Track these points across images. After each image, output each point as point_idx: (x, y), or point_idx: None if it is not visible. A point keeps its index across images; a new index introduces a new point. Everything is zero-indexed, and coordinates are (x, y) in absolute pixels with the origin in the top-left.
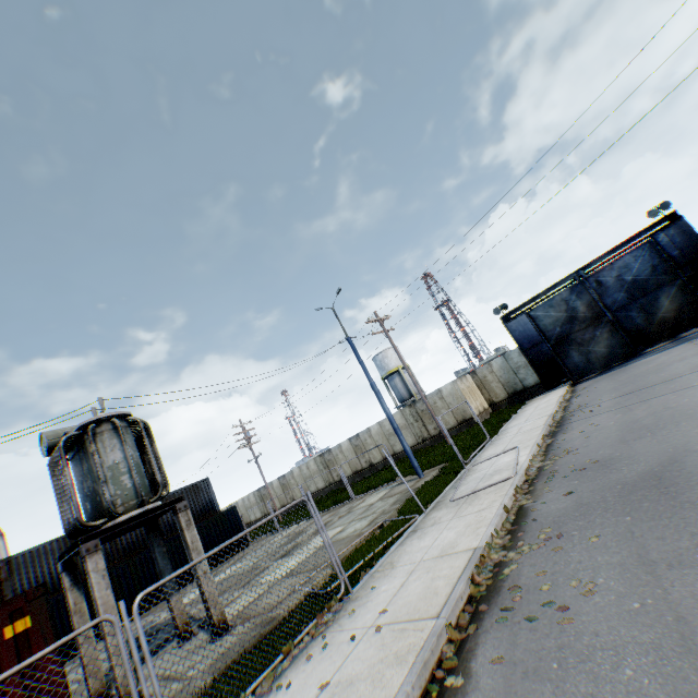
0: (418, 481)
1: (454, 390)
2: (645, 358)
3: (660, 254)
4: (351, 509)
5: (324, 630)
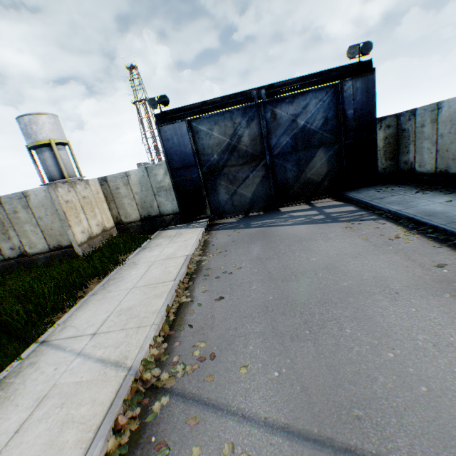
0: None
1: (49, 201)
2: (292, 226)
3: (338, 108)
4: None
5: None
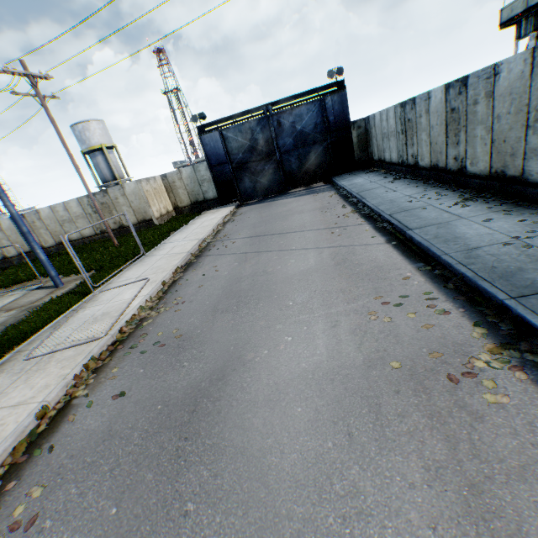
0: (51, 293)
1: (137, 190)
2: (287, 199)
3: (324, 116)
4: None
5: None
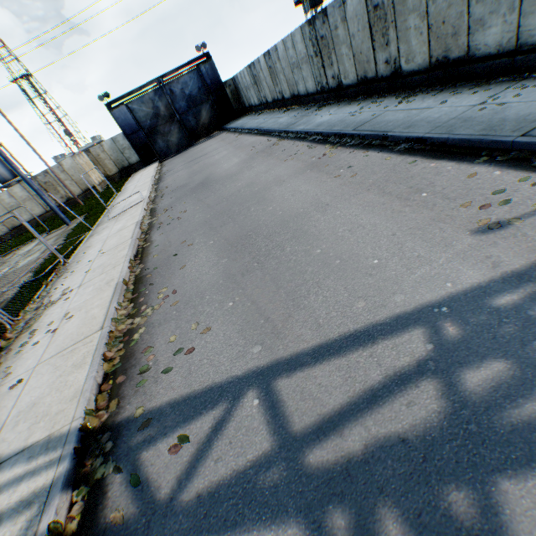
0: (69, 227)
1: (75, 165)
2: (196, 146)
3: (203, 81)
4: (6, 261)
5: (64, 275)
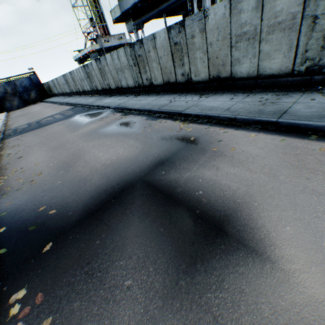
0: None
1: None
2: (28, 107)
3: (32, 81)
4: None
5: None
